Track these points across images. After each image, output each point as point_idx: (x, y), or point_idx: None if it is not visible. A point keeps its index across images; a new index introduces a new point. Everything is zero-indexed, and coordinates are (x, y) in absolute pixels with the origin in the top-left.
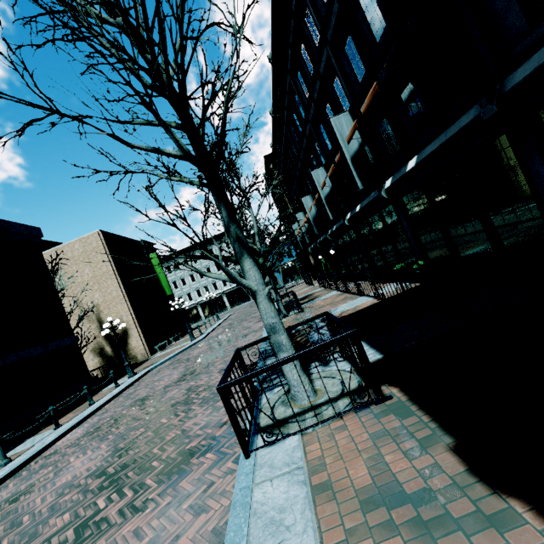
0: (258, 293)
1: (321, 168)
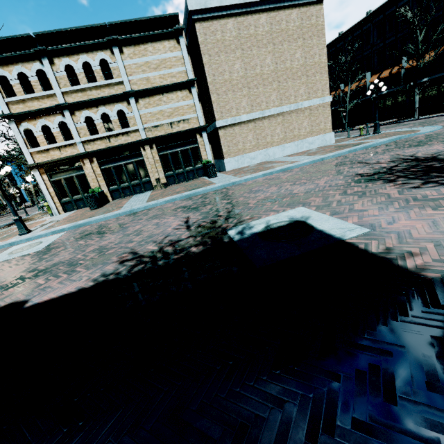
0: (417, 97)
1: (370, 72)
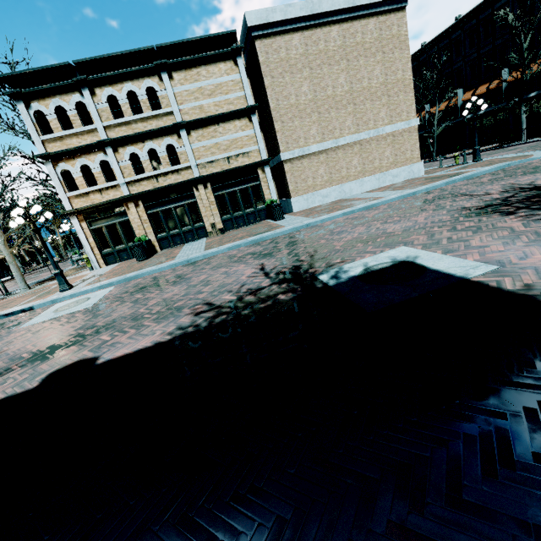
0: (524, 116)
1: (462, 89)
